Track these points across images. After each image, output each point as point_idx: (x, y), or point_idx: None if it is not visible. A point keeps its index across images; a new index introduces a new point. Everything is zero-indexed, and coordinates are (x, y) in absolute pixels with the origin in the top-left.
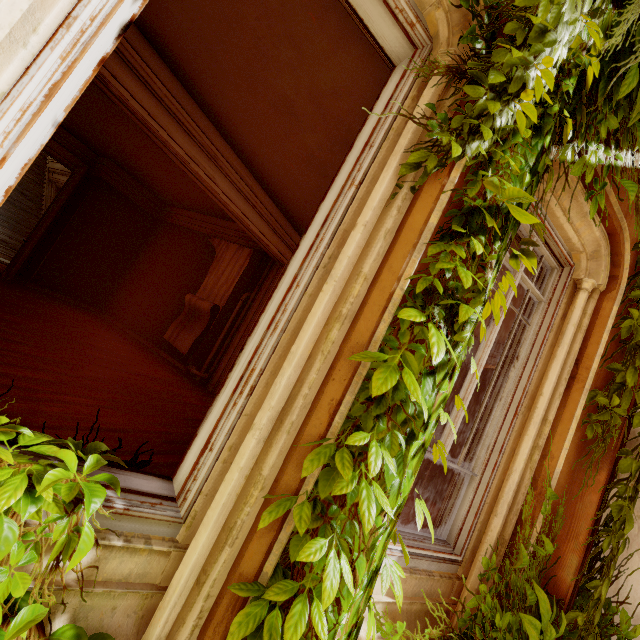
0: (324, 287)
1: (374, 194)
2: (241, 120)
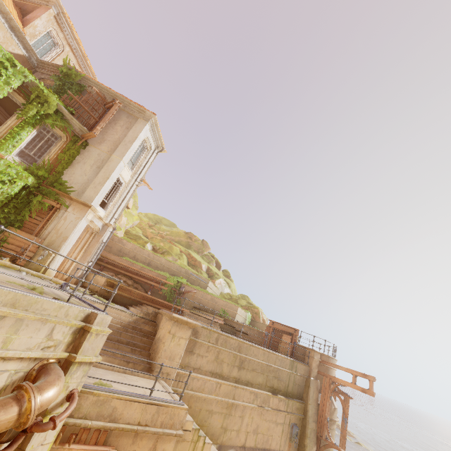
0: (7, 125)
1: (13, 118)
2: (5, 104)
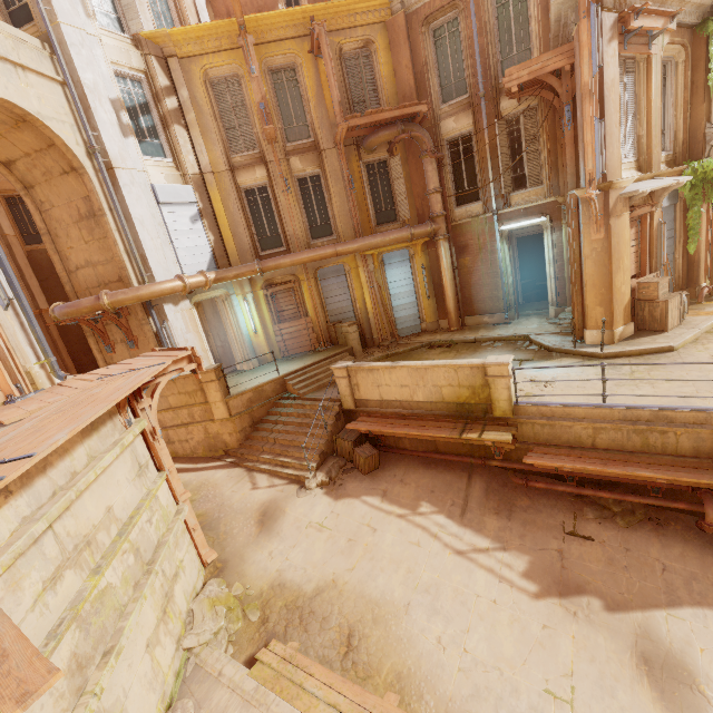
0: None
1: None
2: None
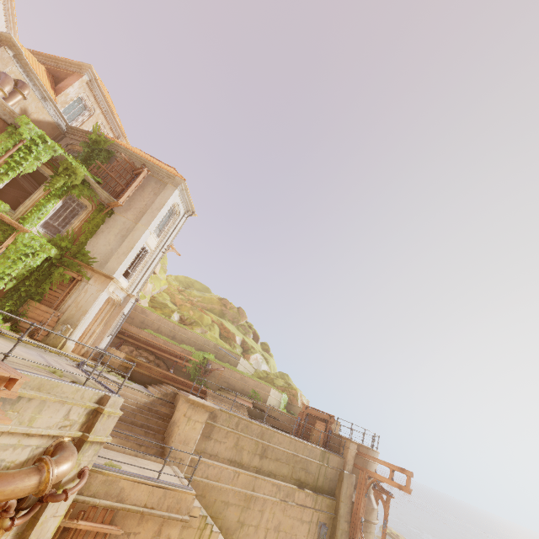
0: (34, 197)
1: (41, 191)
2: (32, 172)
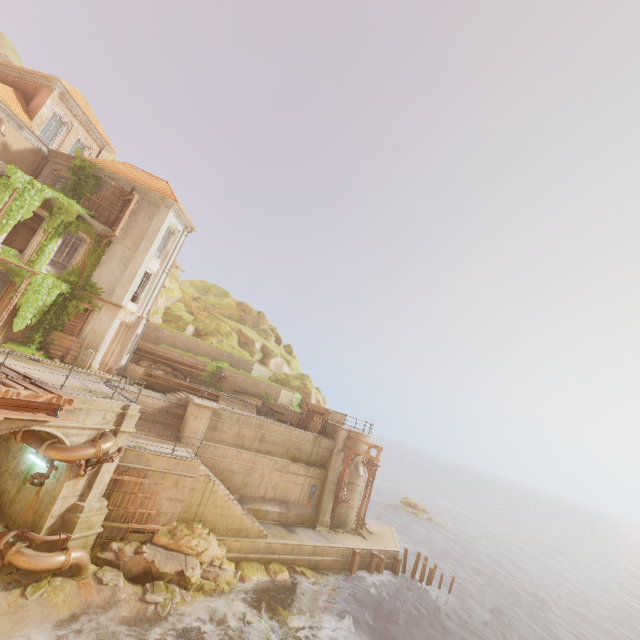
0: (36, 240)
1: (41, 232)
2: None
